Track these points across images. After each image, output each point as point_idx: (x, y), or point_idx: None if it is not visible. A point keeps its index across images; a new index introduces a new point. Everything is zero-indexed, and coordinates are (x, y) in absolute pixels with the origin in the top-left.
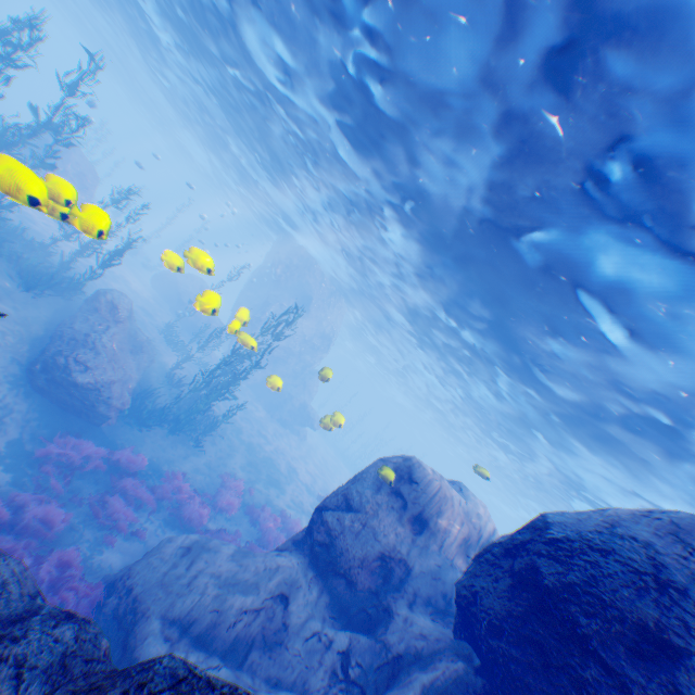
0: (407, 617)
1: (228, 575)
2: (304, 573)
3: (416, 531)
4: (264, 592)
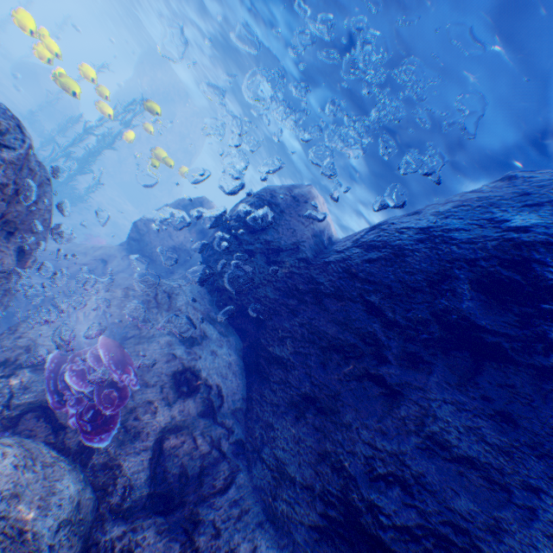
0: (182, 273)
1: (66, 249)
2: (121, 253)
3: (201, 240)
4: (90, 257)
